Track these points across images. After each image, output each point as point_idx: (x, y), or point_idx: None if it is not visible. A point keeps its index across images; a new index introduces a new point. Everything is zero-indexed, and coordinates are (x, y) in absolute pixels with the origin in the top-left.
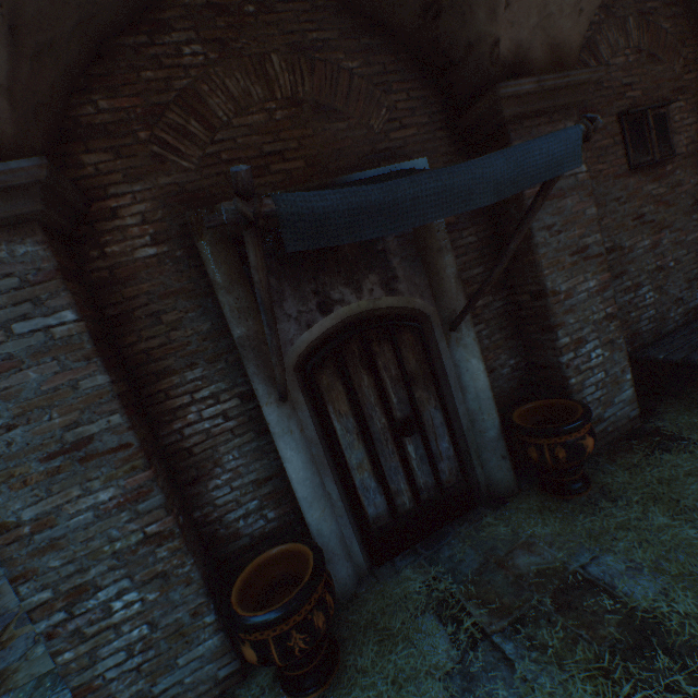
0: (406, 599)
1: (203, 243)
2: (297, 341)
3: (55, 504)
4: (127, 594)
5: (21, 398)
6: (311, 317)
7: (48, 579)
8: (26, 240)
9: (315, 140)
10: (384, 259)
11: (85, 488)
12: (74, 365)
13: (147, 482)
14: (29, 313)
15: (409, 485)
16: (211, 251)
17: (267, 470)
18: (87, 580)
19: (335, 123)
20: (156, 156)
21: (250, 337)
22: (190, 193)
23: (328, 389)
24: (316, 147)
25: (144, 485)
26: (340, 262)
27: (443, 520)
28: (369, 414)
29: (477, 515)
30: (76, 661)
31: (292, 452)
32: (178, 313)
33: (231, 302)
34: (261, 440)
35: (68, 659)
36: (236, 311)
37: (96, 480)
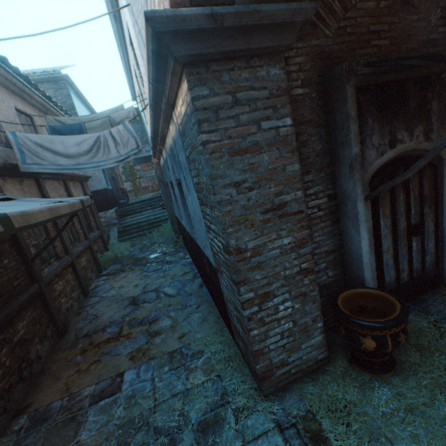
0: (421, 330)
1: (348, 86)
2: (373, 164)
3: (263, 241)
4: (286, 302)
5: (258, 171)
6: (383, 149)
7: (253, 286)
8: (276, 65)
9: (397, 26)
10: (428, 115)
11: (278, 234)
12: (285, 155)
13: (306, 237)
14: (270, 116)
15: (408, 267)
16: (351, 92)
17: (333, 246)
18: (270, 290)
19: (410, 15)
20: (312, 24)
21: (358, 155)
22: (325, 54)
23: (381, 199)
24: (397, 32)
25: (304, 238)
26: (406, 114)
27: (421, 292)
28: (398, 219)
29: (443, 291)
30: (258, 336)
31: (365, 233)
32: (306, 136)
33: (355, 130)
34: (333, 226)
35: (254, 334)
36: (356, 136)
37: (283, 230)
